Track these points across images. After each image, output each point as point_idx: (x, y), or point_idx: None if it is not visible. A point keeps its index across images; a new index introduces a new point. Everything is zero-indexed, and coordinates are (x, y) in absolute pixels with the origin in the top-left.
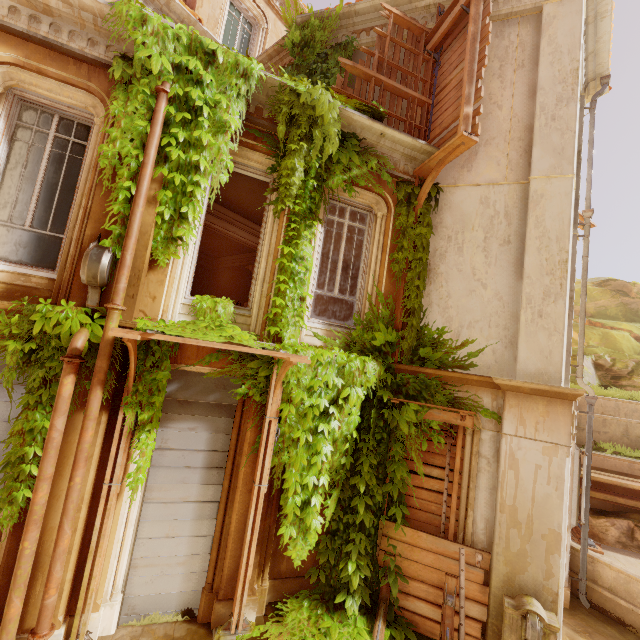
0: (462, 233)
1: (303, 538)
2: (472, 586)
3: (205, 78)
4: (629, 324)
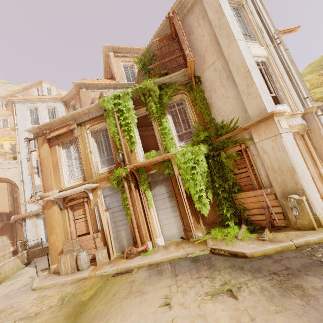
0: (213, 85)
1: (204, 207)
2: (272, 202)
3: (120, 102)
4: None
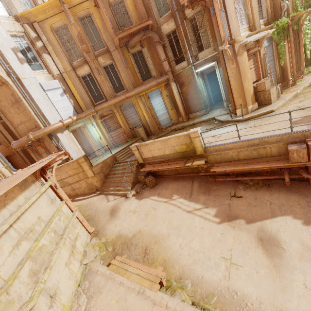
0: None
1: (309, 53)
2: None
3: None
4: None
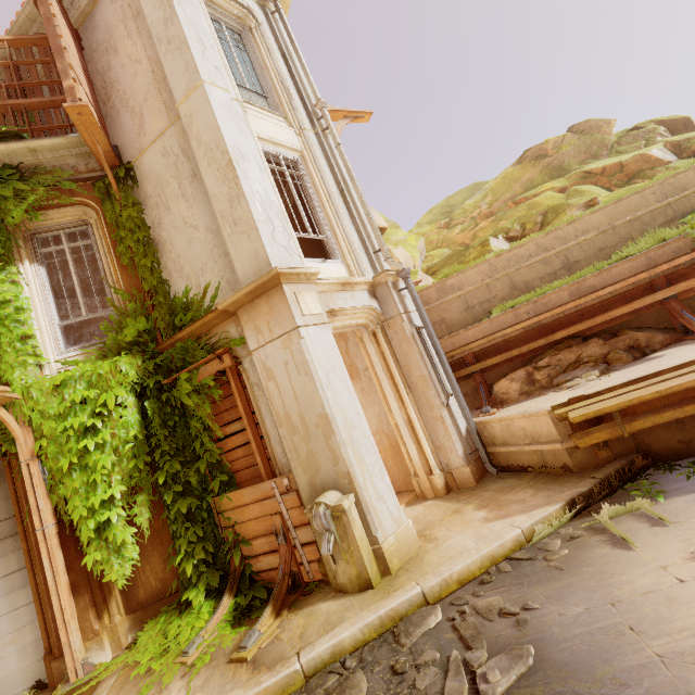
0: (163, 193)
1: (118, 557)
2: (294, 513)
3: None
4: (549, 182)
